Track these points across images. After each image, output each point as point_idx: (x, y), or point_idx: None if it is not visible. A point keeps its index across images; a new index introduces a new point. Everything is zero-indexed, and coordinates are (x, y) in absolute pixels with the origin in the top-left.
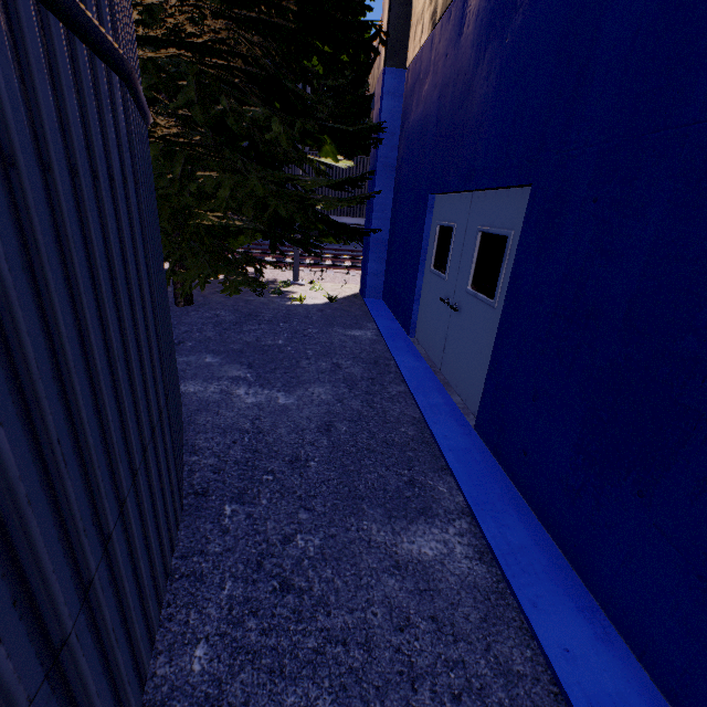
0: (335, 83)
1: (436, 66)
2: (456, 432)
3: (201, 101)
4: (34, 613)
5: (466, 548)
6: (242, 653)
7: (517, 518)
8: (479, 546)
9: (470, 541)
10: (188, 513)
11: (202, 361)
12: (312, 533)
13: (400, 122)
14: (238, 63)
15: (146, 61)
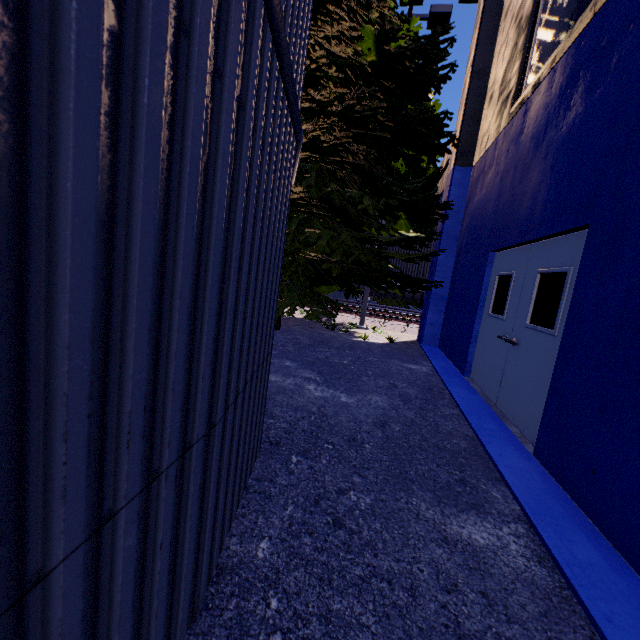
0: (410, 186)
1: (499, 160)
2: (512, 453)
3: (317, 185)
4: (213, 383)
5: (523, 548)
6: (297, 557)
7: (585, 538)
8: (538, 551)
9: (527, 544)
10: (263, 453)
11: (283, 364)
12: (363, 493)
13: (465, 204)
14: (348, 158)
15: None
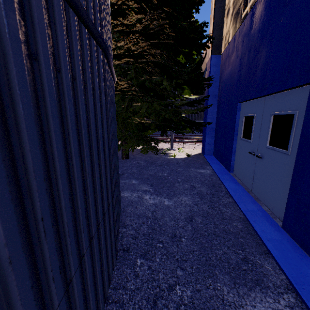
0: (187, 69)
1: (238, 47)
2: (270, 228)
3: (136, 77)
4: None
5: None
6: None
7: None
8: None
9: None
10: (119, 260)
11: (131, 182)
12: (185, 285)
13: (219, 76)
14: (150, 59)
15: (117, 65)
